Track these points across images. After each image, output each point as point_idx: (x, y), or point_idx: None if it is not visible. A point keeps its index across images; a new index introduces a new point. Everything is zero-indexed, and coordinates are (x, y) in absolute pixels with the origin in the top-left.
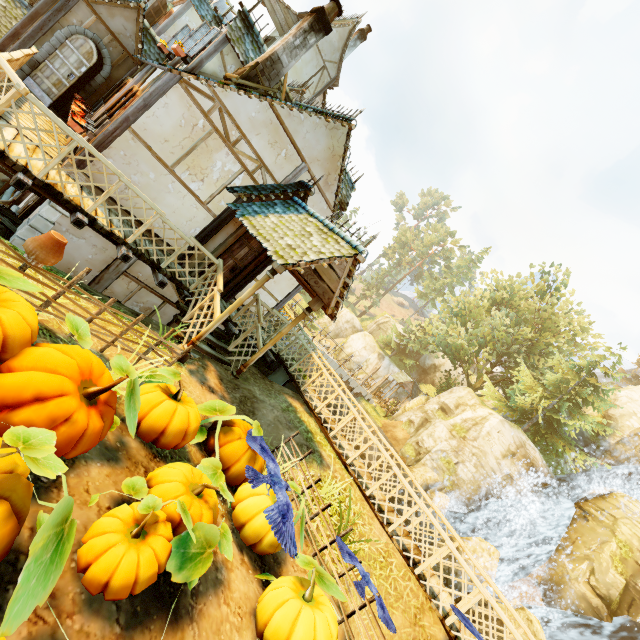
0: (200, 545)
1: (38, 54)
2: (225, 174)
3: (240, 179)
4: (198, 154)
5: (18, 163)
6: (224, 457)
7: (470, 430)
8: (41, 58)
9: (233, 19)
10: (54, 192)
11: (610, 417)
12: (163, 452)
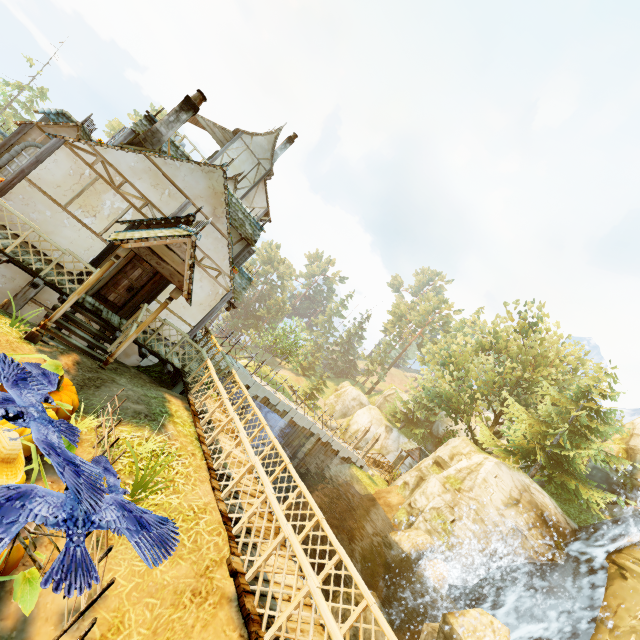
0: None
1: (0, 162)
2: (115, 211)
3: (130, 214)
4: (88, 196)
5: None
6: None
7: (465, 480)
8: (2, 164)
9: (139, 120)
10: None
11: (632, 449)
12: None
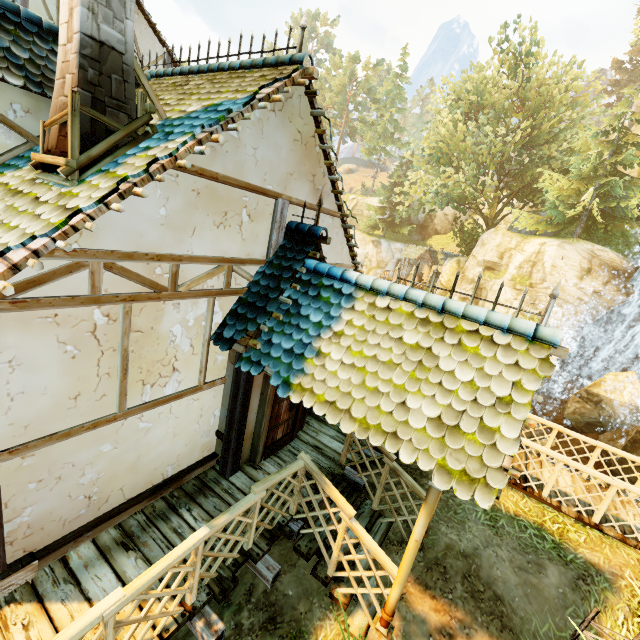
0: None
1: None
2: (194, 329)
3: (217, 311)
4: (137, 354)
5: None
6: None
7: (532, 274)
8: None
9: None
10: None
11: None
12: None
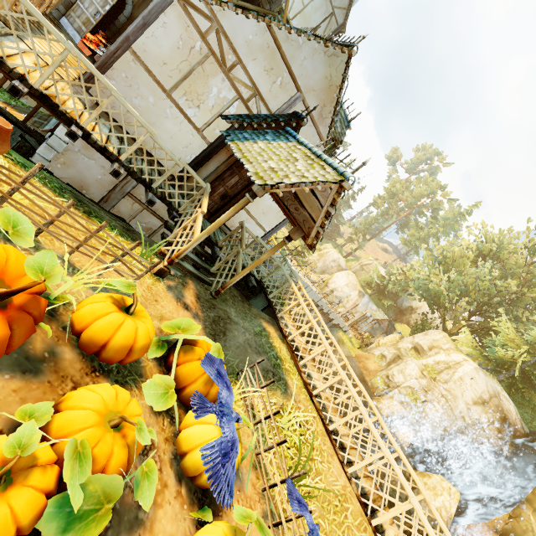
0: (96, 496)
1: None
2: (220, 101)
3: (235, 107)
4: (195, 79)
5: (15, 70)
6: (180, 376)
7: (442, 372)
8: None
9: None
10: (51, 103)
11: None
12: (108, 366)
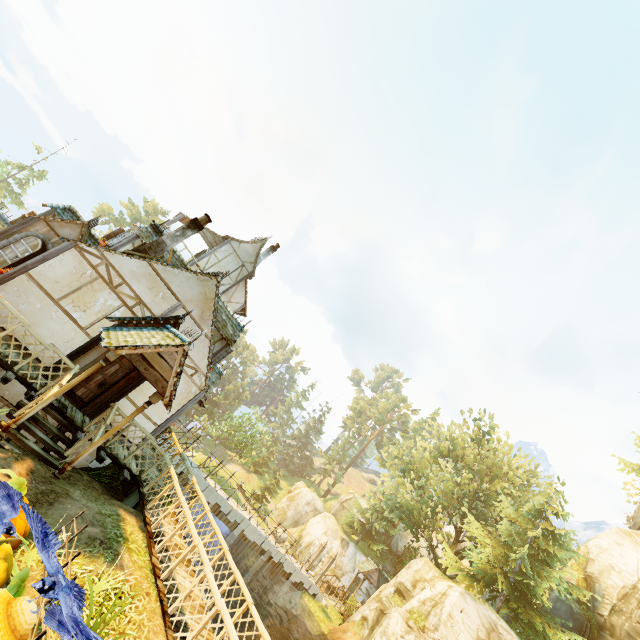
0: None
1: None
2: (107, 307)
3: (120, 312)
4: (84, 292)
5: None
6: None
7: (429, 615)
8: None
9: (145, 227)
10: None
11: (590, 577)
12: None
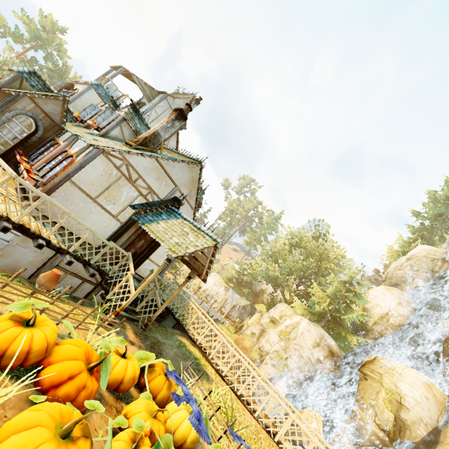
0: (164, 447)
1: None
2: (129, 198)
3: (138, 200)
4: (112, 189)
5: (3, 216)
6: (152, 389)
7: (291, 333)
8: None
9: (127, 108)
10: (24, 229)
11: (366, 309)
12: (119, 395)
